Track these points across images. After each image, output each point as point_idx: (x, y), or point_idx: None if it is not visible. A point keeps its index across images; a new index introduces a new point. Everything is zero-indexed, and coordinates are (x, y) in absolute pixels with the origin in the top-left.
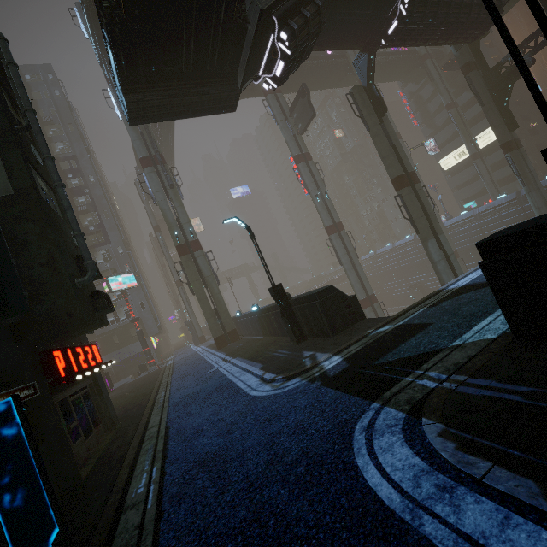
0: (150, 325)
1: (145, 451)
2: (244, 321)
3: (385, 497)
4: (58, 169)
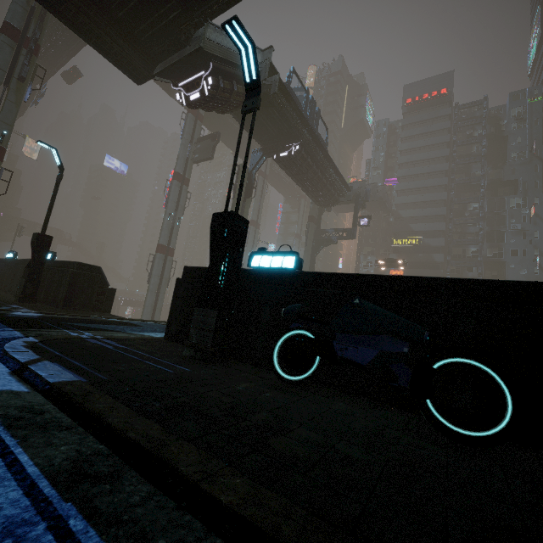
0: None
1: None
2: None
3: None
4: None
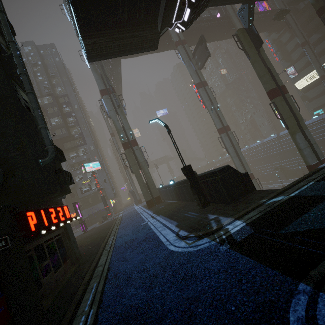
0: (109, 192)
1: (90, 289)
2: (164, 191)
3: None
4: (58, 102)
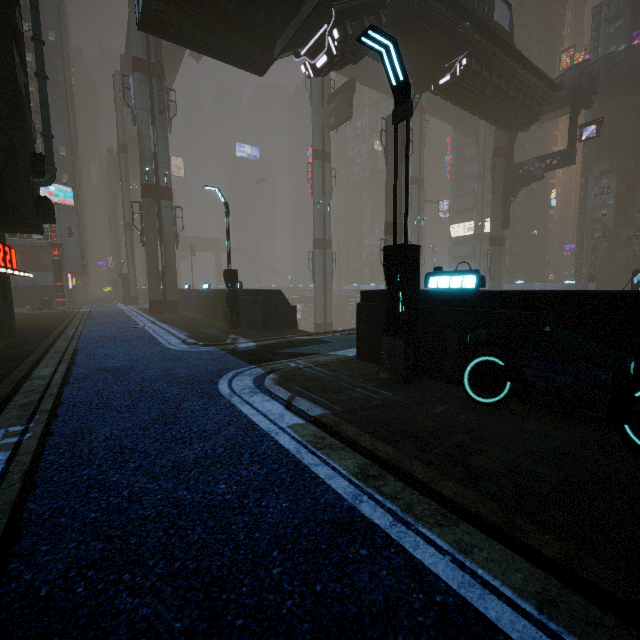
0: (73, 259)
1: (50, 358)
2: (190, 296)
3: (223, 391)
4: None
